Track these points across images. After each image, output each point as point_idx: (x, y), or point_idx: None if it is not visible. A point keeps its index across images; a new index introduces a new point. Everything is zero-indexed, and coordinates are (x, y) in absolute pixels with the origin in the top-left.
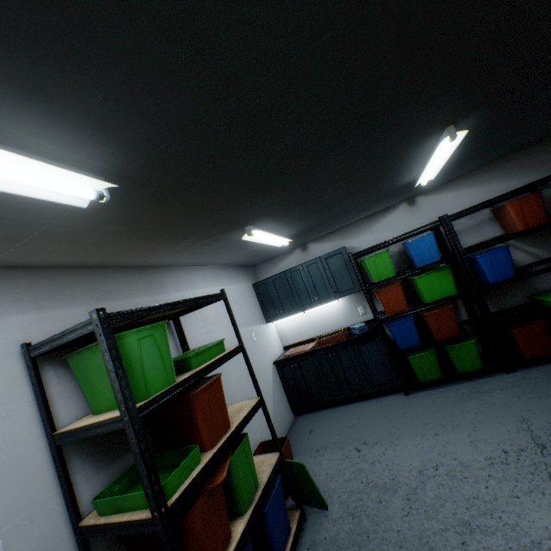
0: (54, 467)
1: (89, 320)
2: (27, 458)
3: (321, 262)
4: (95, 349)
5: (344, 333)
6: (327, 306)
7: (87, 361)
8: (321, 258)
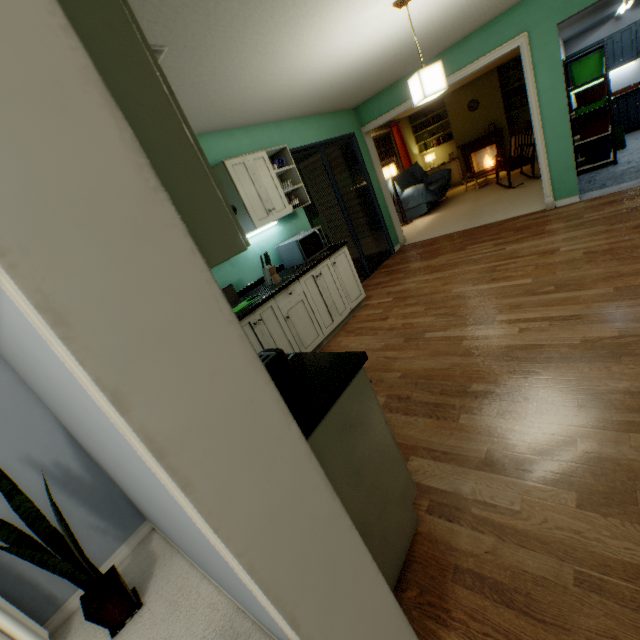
0: None
1: (600, 43)
2: None
3: (634, 28)
4: (589, 58)
5: (636, 85)
6: (622, 69)
7: (582, 64)
8: (636, 24)
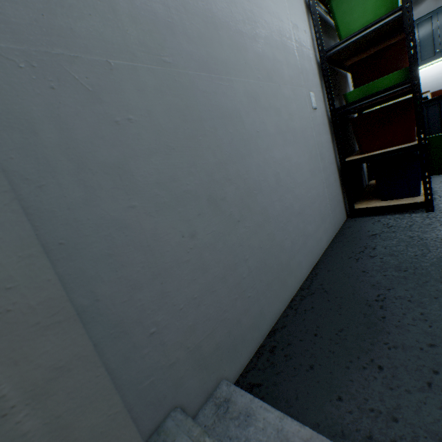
0: (318, 77)
1: None
2: (312, 63)
3: None
4: None
5: None
6: None
7: None
8: None
